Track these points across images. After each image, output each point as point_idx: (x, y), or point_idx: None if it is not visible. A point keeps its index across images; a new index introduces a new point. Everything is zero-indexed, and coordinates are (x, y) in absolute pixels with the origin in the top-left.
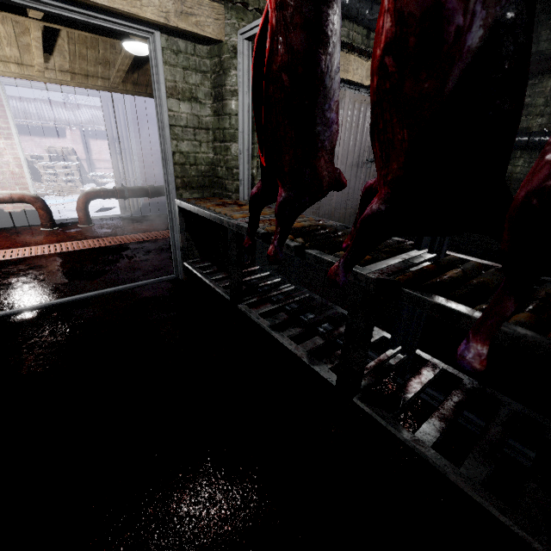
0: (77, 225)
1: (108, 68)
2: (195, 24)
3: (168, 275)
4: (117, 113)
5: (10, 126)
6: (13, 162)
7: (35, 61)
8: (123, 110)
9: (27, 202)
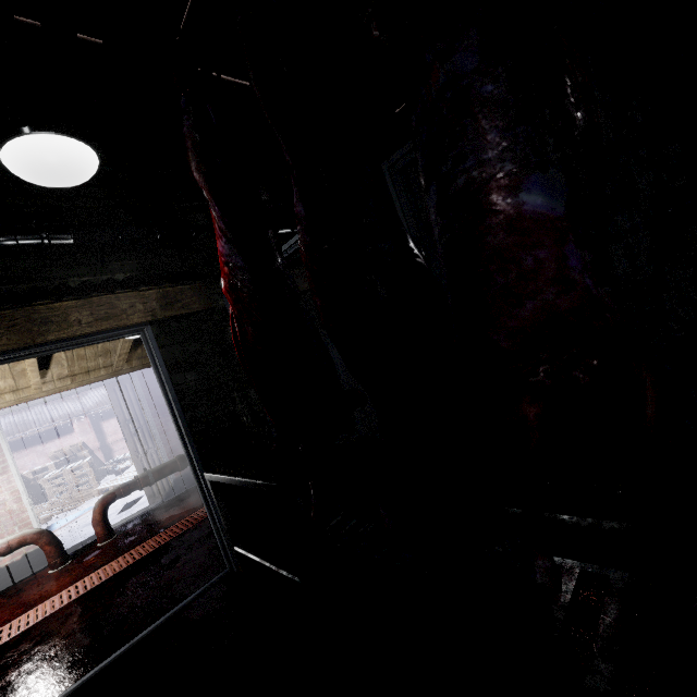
0: (96, 546)
1: (110, 356)
2: (181, 307)
3: (220, 572)
4: (126, 393)
5: (6, 458)
6: (10, 498)
7: (32, 382)
8: (132, 387)
9: (30, 543)
